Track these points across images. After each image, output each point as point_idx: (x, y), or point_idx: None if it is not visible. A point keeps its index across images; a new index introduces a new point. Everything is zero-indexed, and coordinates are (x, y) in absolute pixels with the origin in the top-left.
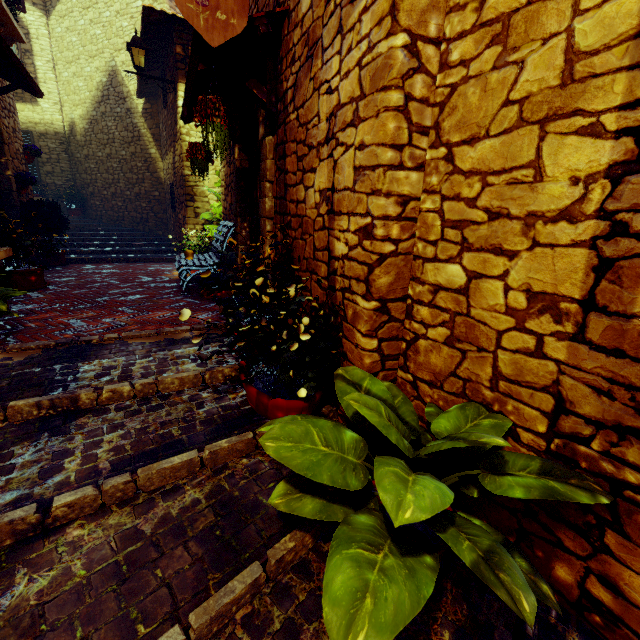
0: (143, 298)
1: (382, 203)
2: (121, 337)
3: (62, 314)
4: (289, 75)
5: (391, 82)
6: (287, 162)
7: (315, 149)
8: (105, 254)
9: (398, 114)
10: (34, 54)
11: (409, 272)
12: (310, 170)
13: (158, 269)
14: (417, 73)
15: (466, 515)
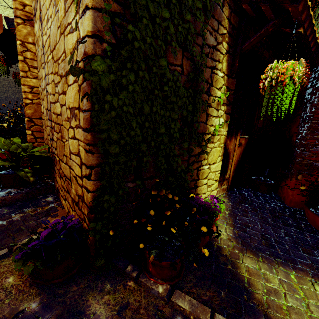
0: None
1: (23, 87)
2: None
3: None
4: None
5: (19, 53)
6: None
7: None
8: None
9: (22, 62)
10: None
11: (40, 110)
12: None
13: None
14: (27, 51)
15: (28, 169)
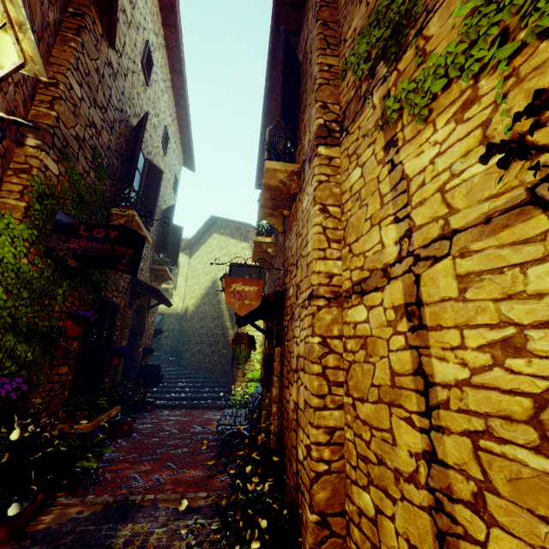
0: (187, 452)
1: (314, 432)
2: (156, 498)
3: (130, 465)
4: (286, 319)
5: (314, 360)
6: (284, 368)
7: (292, 371)
8: (179, 400)
9: (319, 377)
10: (178, 275)
11: (344, 488)
12: (291, 383)
13: (210, 417)
14: (329, 354)
15: None
